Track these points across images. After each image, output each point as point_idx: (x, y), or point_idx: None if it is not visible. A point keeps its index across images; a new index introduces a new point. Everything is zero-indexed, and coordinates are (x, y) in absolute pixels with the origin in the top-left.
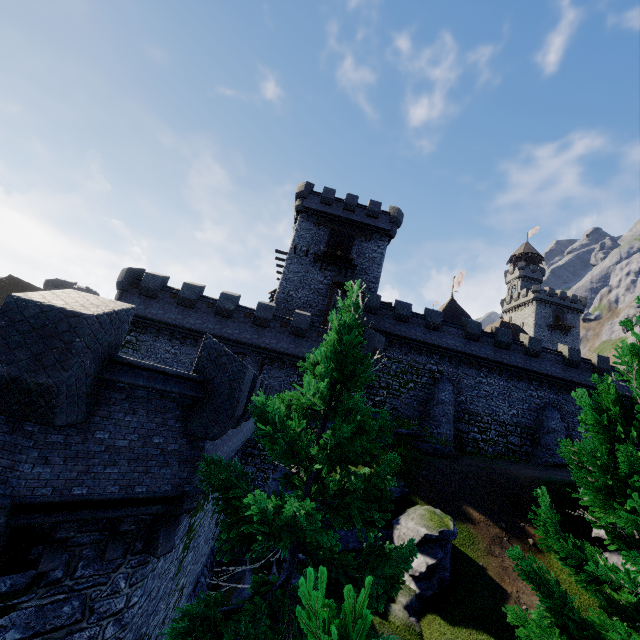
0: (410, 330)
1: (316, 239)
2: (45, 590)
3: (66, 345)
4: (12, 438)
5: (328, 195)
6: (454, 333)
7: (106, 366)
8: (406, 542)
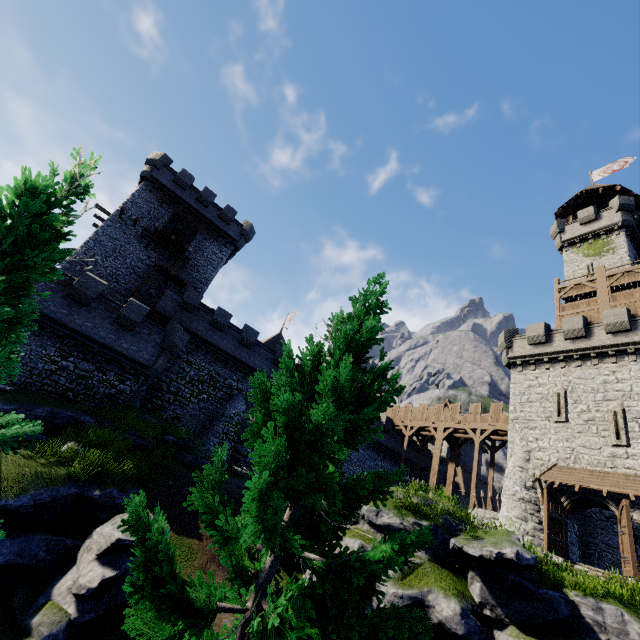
0: (223, 340)
1: (154, 214)
2: None
3: None
4: None
5: (185, 178)
6: (264, 355)
7: None
8: (91, 552)
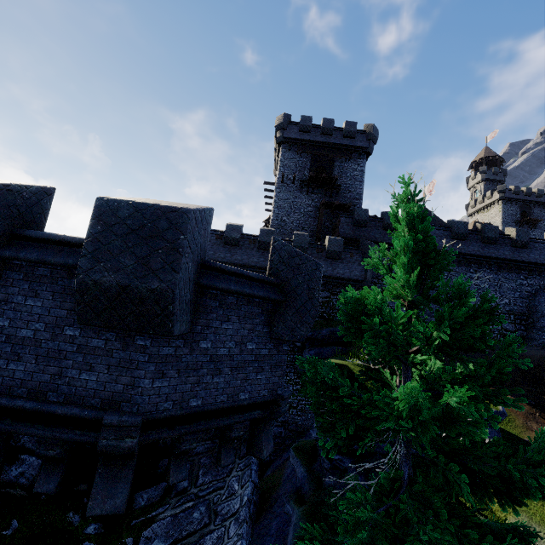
0: None
1: (299, 166)
2: (176, 500)
3: (171, 244)
4: (126, 354)
5: (306, 123)
6: (441, 235)
7: (199, 272)
8: None
